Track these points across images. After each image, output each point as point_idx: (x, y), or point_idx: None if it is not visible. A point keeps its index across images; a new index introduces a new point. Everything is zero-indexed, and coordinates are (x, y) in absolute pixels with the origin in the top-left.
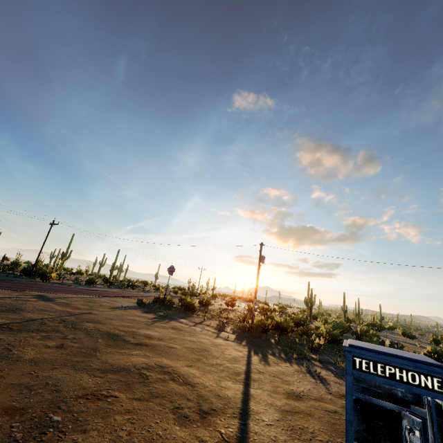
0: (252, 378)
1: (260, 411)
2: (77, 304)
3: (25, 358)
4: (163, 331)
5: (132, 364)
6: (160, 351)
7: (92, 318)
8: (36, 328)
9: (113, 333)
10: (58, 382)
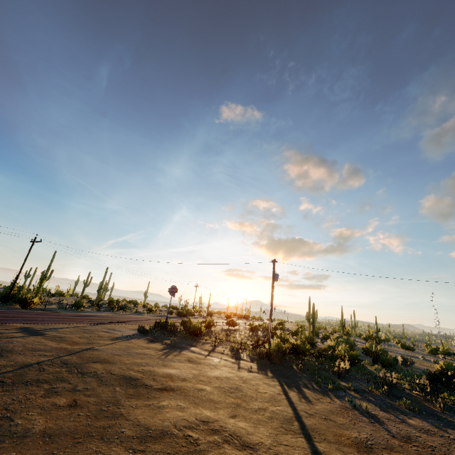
0: (307, 425)
1: None
2: (72, 337)
3: (34, 430)
4: (181, 366)
5: (171, 423)
6: (192, 398)
7: (97, 356)
8: (34, 378)
9: (129, 376)
10: None
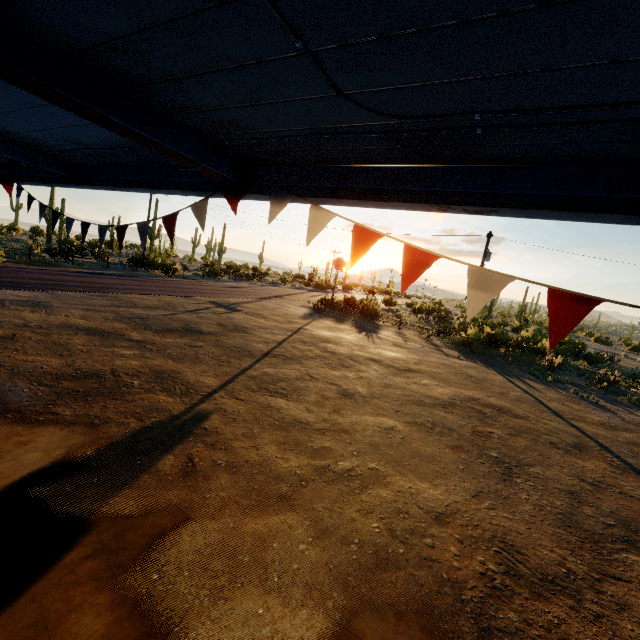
0: (552, 408)
1: (609, 444)
2: (266, 314)
3: (363, 393)
4: (397, 351)
5: (449, 397)
6: (440, 380)
7: (319, 337)
8: (302, 354)
9: (370, 357)
10: (434, 420)
